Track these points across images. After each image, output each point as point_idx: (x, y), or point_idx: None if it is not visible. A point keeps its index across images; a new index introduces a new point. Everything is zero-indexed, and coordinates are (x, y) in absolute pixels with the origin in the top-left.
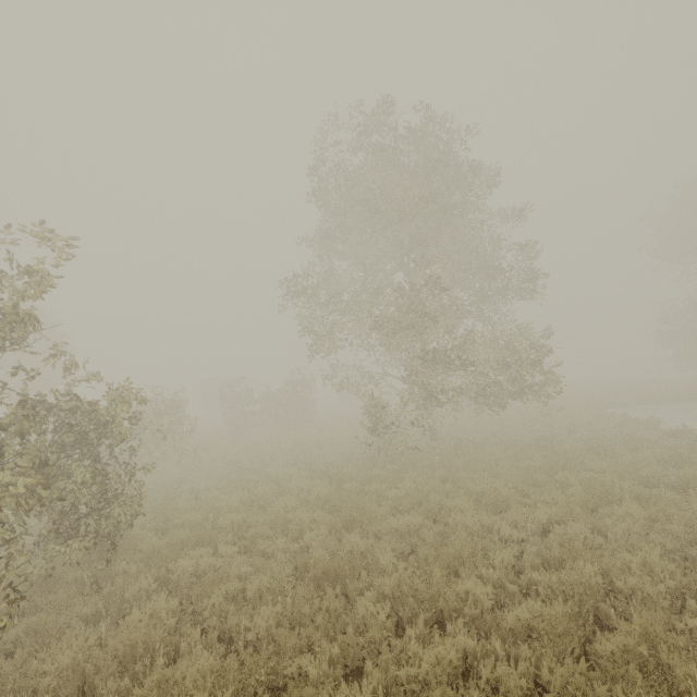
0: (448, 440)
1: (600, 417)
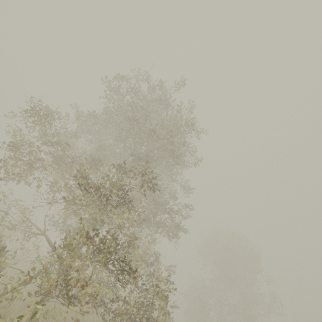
0: None
1: None
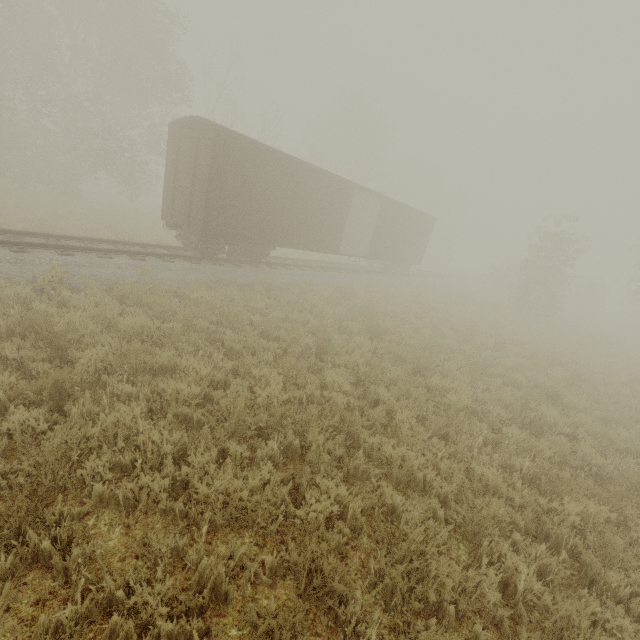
0: None
1: None
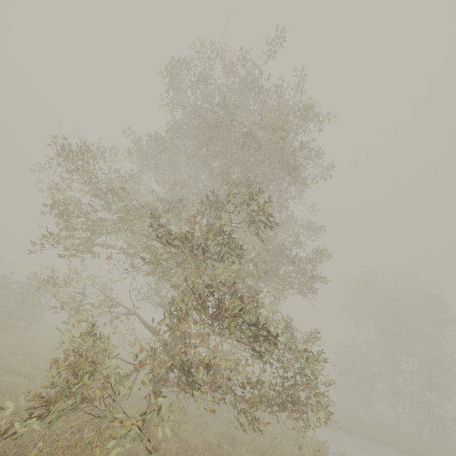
0: (162, 451)
1: (319, 448)
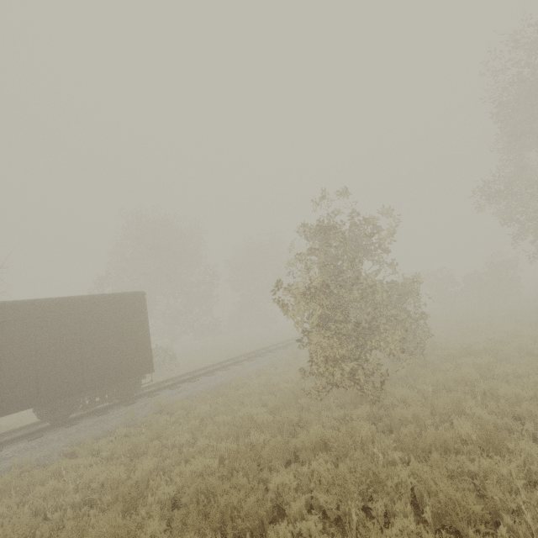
0: None
1: None
